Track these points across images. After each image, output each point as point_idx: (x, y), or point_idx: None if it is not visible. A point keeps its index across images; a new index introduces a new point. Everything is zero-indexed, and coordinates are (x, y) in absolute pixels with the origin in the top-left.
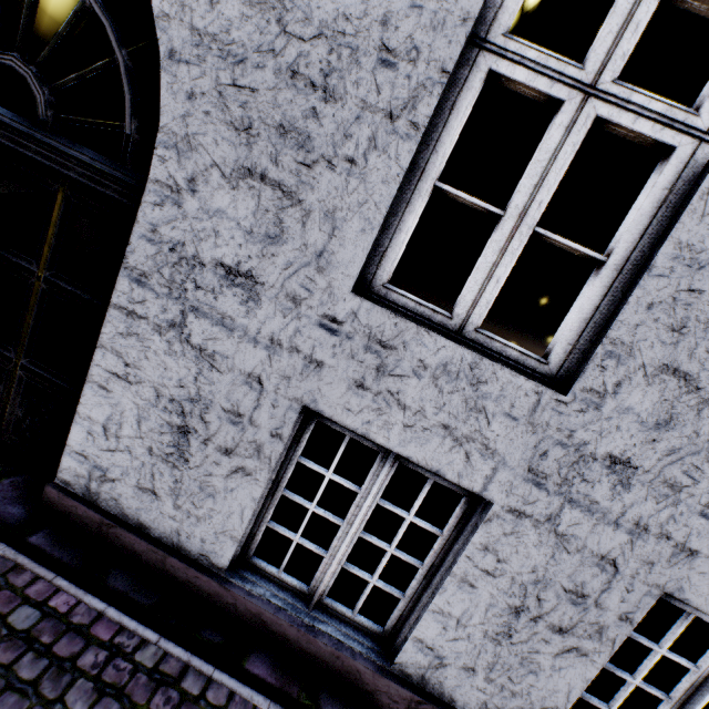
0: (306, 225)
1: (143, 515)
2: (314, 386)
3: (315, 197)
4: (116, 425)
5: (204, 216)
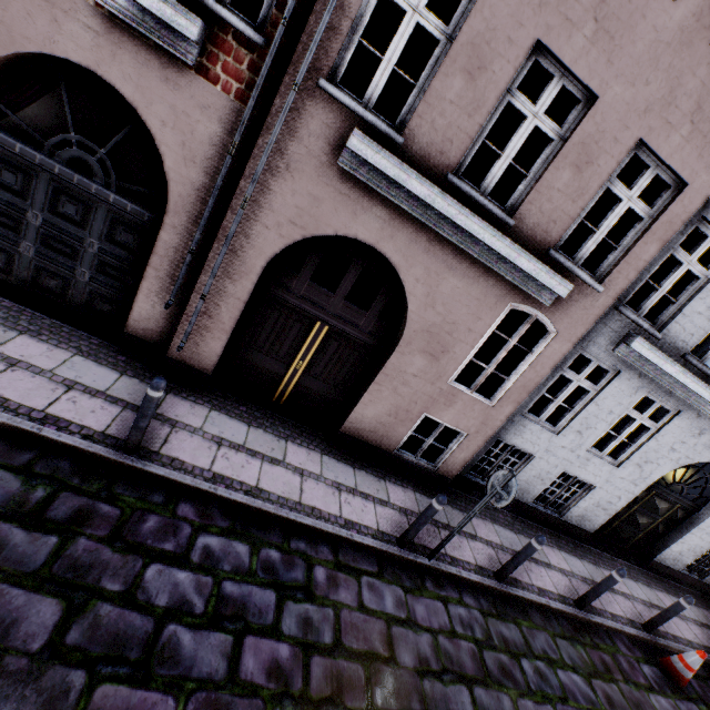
0: None
1: (668, 563)
2: None
3: None
4: (674, 550)
5: None
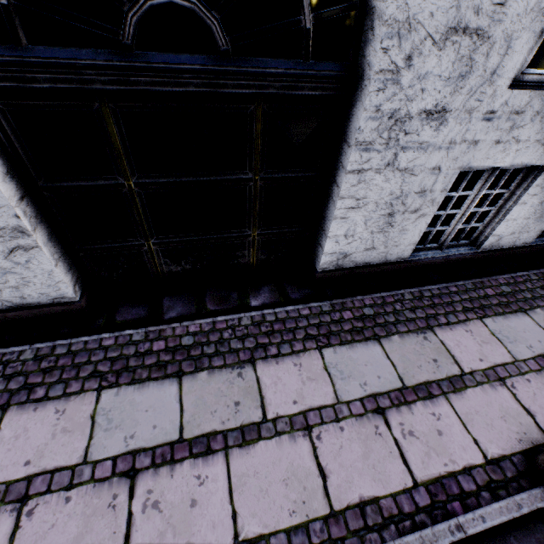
0: (488, 55)
1: (367, 259)
2: (470, 156)
3: (500, 30)
4: (352, 231)
5: (415, 83)
